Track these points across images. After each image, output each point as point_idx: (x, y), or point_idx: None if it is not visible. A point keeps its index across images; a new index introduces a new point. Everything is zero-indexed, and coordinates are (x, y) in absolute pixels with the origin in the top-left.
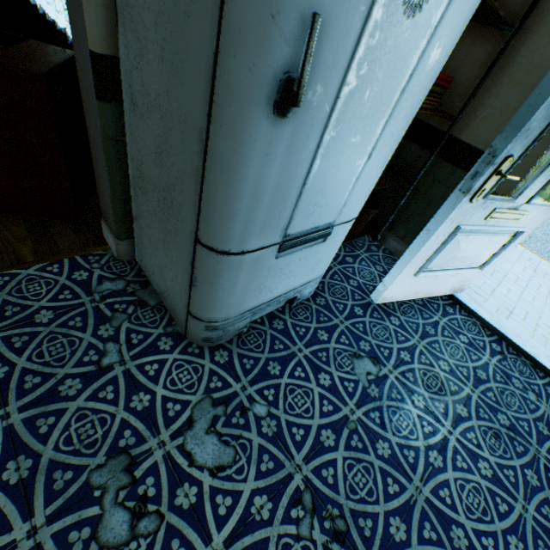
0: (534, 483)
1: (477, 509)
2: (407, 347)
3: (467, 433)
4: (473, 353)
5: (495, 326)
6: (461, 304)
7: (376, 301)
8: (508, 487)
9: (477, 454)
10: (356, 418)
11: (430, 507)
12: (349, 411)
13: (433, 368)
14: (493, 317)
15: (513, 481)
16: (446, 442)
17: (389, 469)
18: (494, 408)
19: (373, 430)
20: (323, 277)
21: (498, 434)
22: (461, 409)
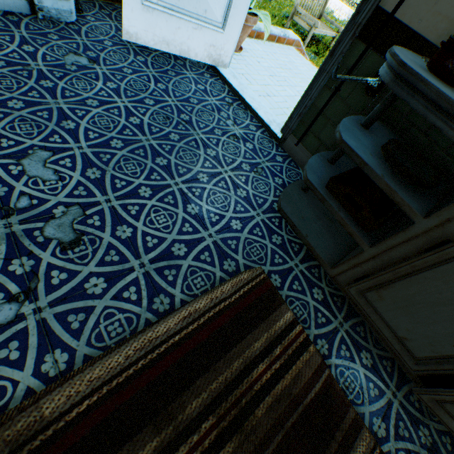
0: (173, 139)
1: (103, 126)
2: (136, 70)
3: (140, 108)
4: (201, 94)
5: (237, 89)
6: (221, 76)
7: (123, 36)
8: (146, 132)
9: (137, 116)
10: (37, 69)
11: (60, 111)
12: (35, 65)
13: (149, 84)
14: (241, 86)
15: (154, 132)
16: (114, 103)
17: (41, 90)
18: (184, 112)
19: (48, 77)
20: (93, 22)
21: (170, 119)
22: (150, 102)
